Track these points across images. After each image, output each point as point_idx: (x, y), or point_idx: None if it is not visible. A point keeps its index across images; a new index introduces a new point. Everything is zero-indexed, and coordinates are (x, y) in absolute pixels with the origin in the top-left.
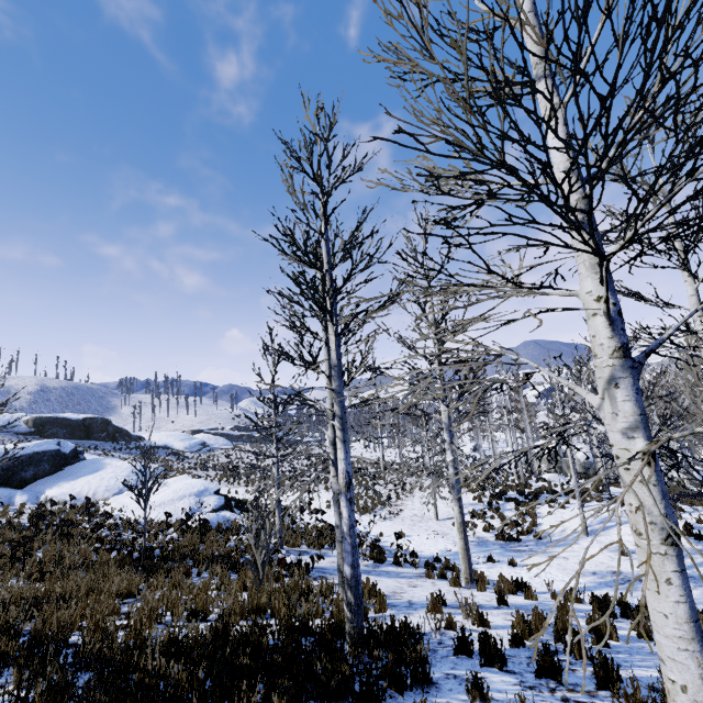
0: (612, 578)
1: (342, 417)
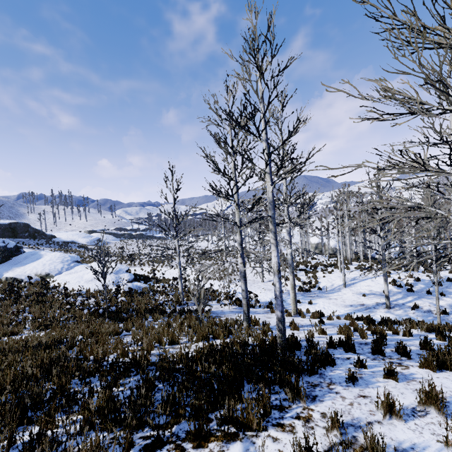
0: (360, 307)
1: (275, 232)
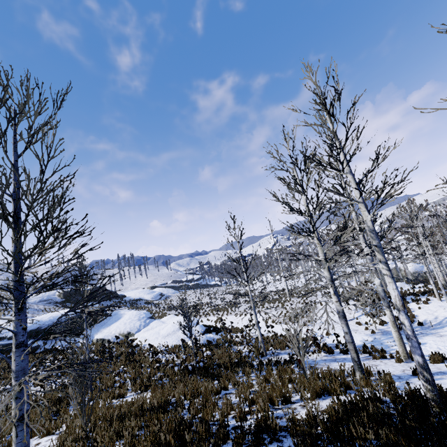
0: None
1: (386, 262)
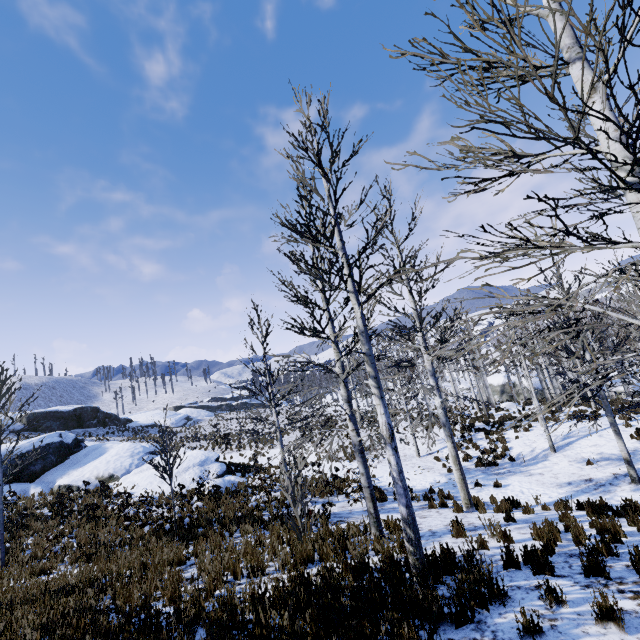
0: (586, 485)
1: (376, 377)
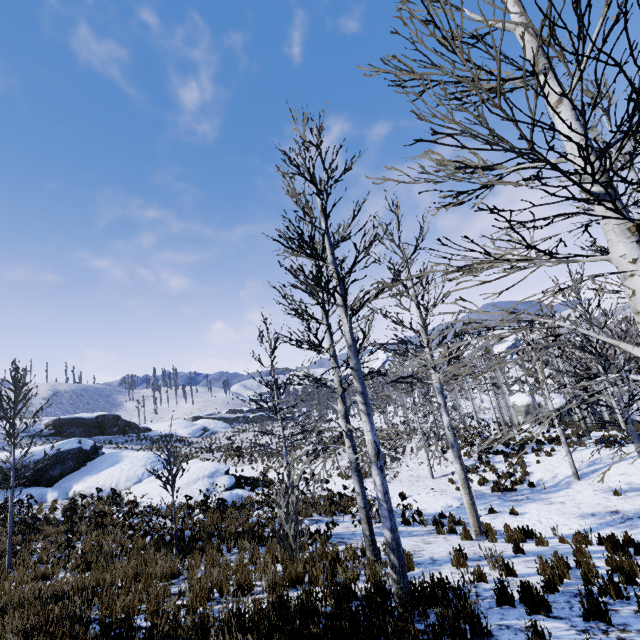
0: (611, 517)
1: (363, 392)
